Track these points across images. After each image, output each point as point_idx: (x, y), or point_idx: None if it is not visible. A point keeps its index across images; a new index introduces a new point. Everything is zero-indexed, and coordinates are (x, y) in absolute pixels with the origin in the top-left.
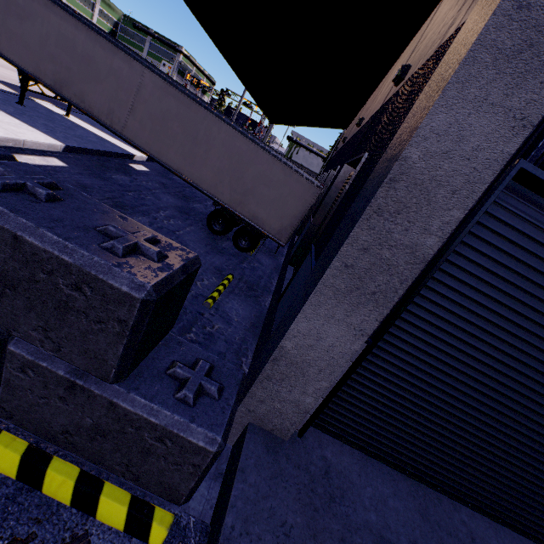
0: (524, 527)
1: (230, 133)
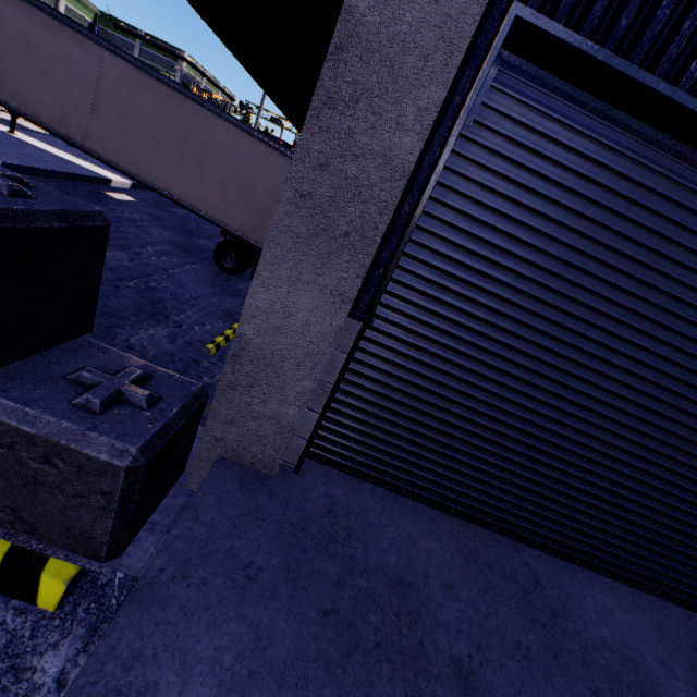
0: (609, 565)
1: (231, 133)
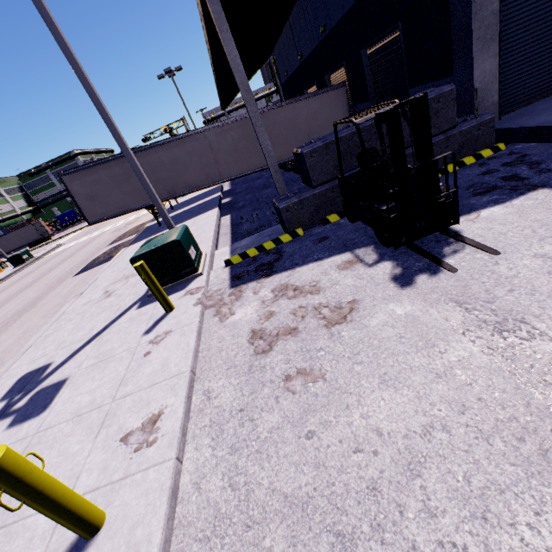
0: None
1: (273, 114)
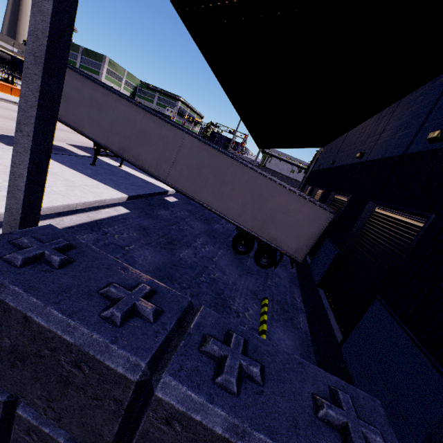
0: None
1: (252, 175)
